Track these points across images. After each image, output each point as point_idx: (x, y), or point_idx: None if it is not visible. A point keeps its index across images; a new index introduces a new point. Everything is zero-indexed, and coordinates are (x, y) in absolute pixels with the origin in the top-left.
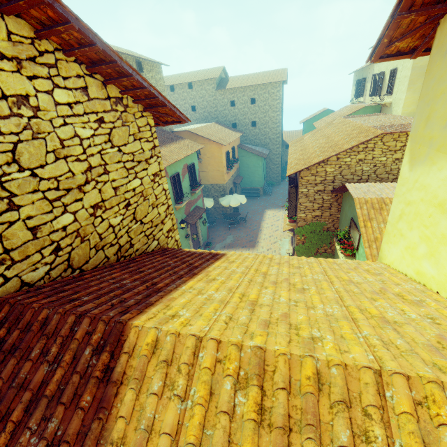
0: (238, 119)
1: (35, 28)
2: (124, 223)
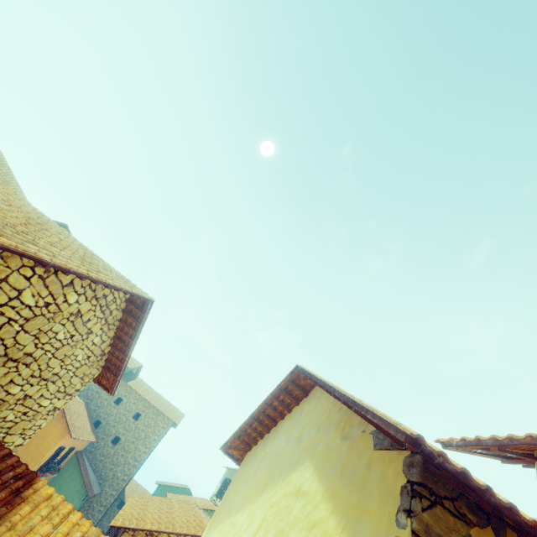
0: (108, 420)
1: (122, 317)
2: (6, 424)
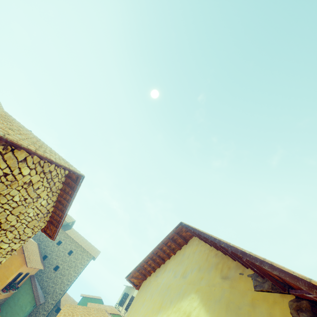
0: (52, 255)
1: (62, 187)
2: None
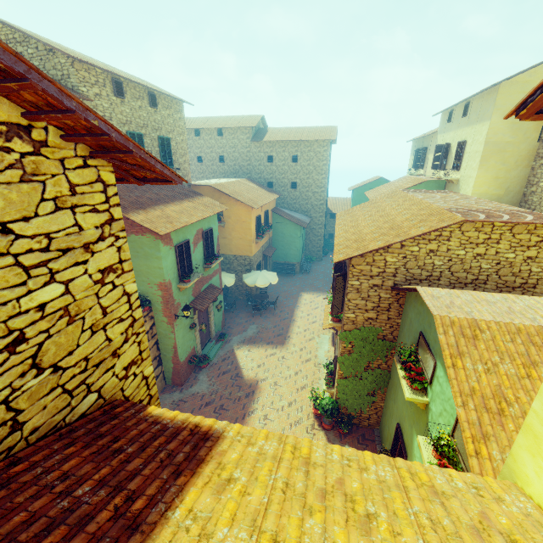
0: (275, 177)
1: None
2: None
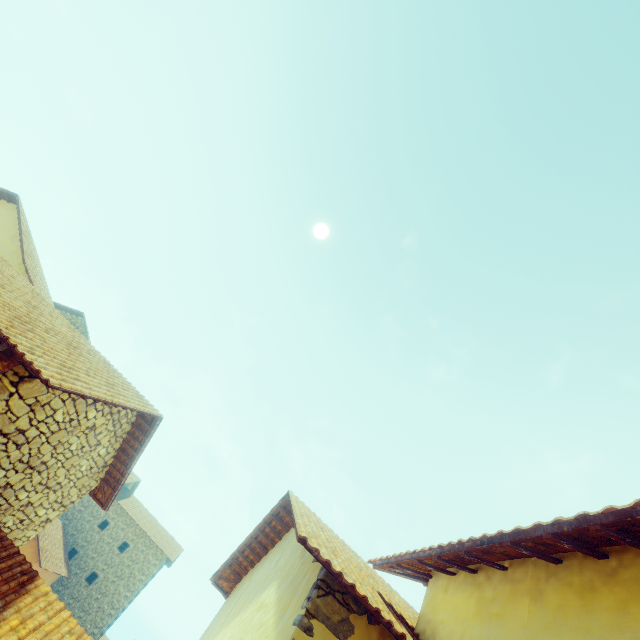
0: (87, 549)
1: (130, 430)
2: (4, 530)
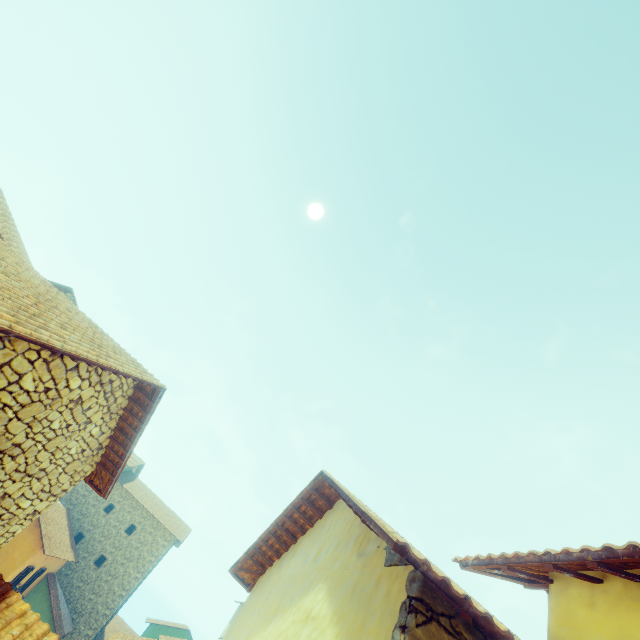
0: (94, 533)
1: (127, 405)
2: None
